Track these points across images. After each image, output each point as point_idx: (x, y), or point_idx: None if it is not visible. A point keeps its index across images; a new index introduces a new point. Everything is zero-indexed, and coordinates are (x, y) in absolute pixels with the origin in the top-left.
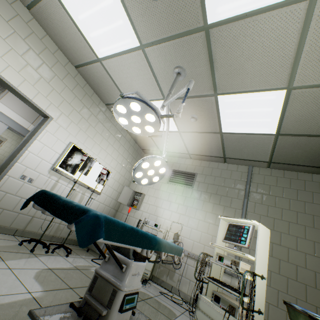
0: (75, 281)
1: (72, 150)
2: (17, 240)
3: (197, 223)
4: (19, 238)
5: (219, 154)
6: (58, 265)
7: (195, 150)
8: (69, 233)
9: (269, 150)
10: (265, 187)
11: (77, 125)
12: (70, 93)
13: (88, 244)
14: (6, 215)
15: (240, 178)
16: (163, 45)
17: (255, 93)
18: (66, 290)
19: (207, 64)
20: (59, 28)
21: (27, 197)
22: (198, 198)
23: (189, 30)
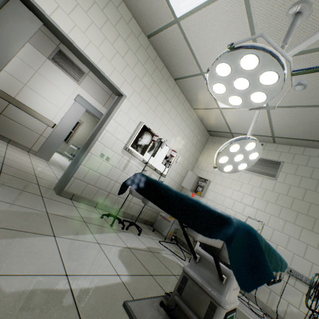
0: (152, 266)
1: (142, 130)
2: (98, 213)
3: (283, 224)
4: (99, 211)
5: None
6: (134, 245)
7: (285, 131)
8: (140, 213)
9: None
10: None
11: (147, 103)
12: (141, 68)
13: (252, 285)
14: (89, 189)
15: None
16: None
17: None
18: (147, 277)
19: None
20: None
21: (104, 174)
22: (285, 194)
23: None
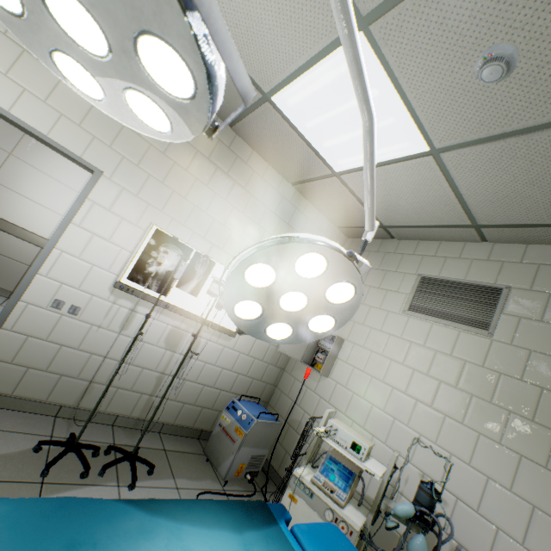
0: None
1: (154, 242)
2: (47, 433)
3: (512, 464)
4: (61, 426)
5: None
6: None
7: (500, 209)
8: (145, 429)
9: None
10: None
11: (163, 183)
12: None
13: None
14: (35, 378)
15: None
16: None
17: None
18: None
19: None
20: None
21: (72, 344)
22: (516, 375)
23: None
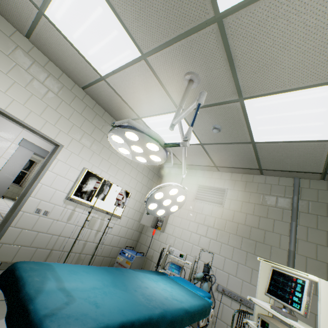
0: None
1: (86, 176)
2: None
3: (232, 251)
4: None
5: (253, 166)
6: None
7: (222, 162)
8: None
9: (323, 159)
10: (320, 206)
11: (89, 148)
12: (79, 117)
13: None
14: (24, 251)
15: (283, 194)
16: (167, 50)
17: (297, 91)
18: None
19: (226, 64)
20: (59, 52)
21: (44, 231)
22: (231, 220)
23: (196, 26)
